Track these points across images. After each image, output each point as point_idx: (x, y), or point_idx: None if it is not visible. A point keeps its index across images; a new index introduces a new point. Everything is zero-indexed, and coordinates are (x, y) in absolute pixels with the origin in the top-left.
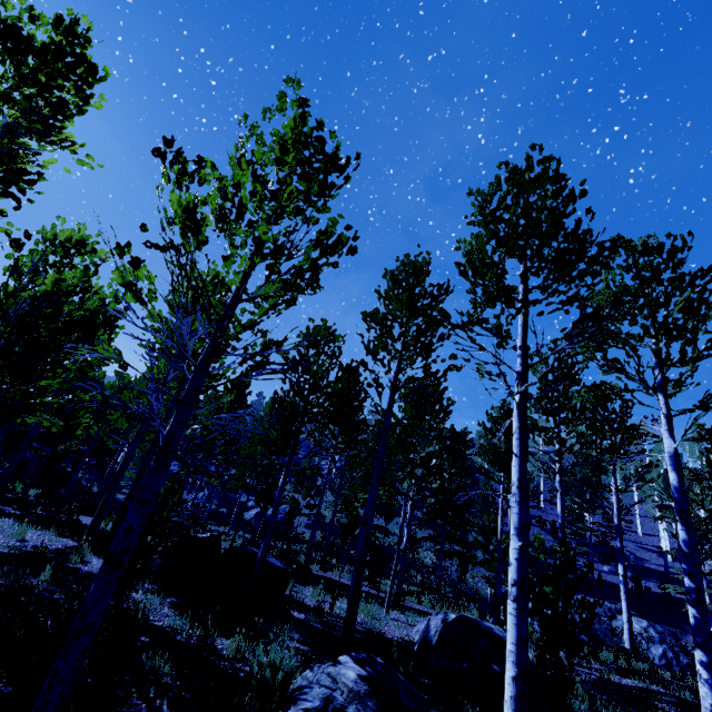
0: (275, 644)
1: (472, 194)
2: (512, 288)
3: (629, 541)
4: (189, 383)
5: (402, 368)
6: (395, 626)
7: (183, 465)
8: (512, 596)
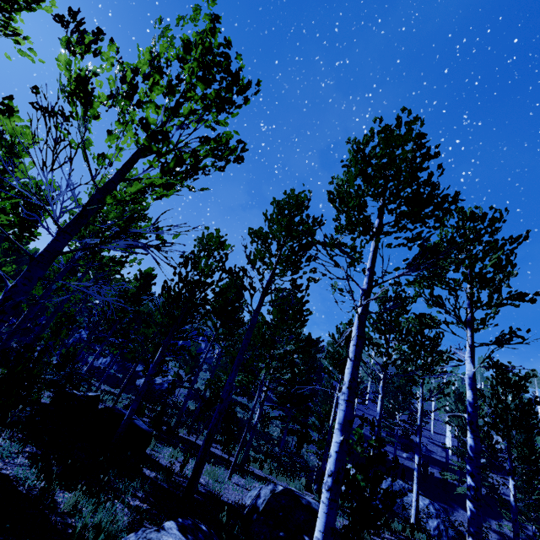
0: (116, 501)
1: (350, 142)
2: (369, 217)
3: (424, 436)
4: (49, 243)
5: (273, 277)
6: (233, 490)
7: (89, 334)
8: (327, 486)
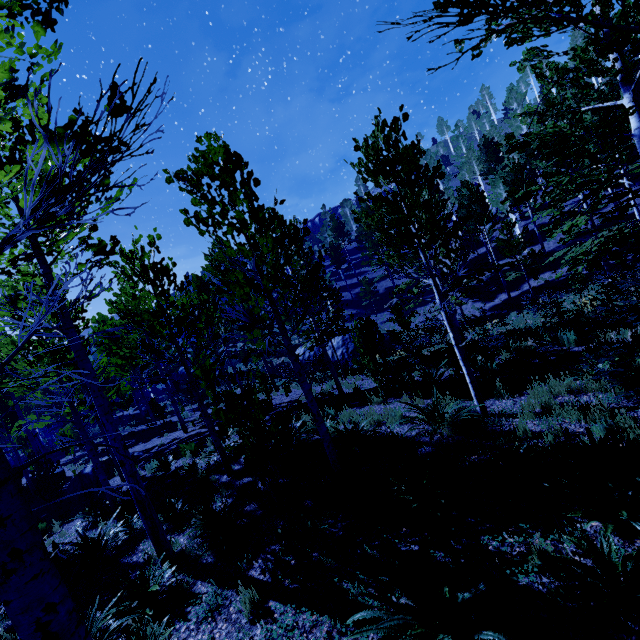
0: None
1: None
2: None
3: None
4: None
5: None
6: None
7: None
8: None
